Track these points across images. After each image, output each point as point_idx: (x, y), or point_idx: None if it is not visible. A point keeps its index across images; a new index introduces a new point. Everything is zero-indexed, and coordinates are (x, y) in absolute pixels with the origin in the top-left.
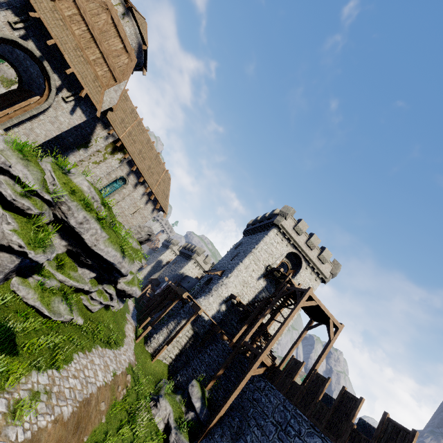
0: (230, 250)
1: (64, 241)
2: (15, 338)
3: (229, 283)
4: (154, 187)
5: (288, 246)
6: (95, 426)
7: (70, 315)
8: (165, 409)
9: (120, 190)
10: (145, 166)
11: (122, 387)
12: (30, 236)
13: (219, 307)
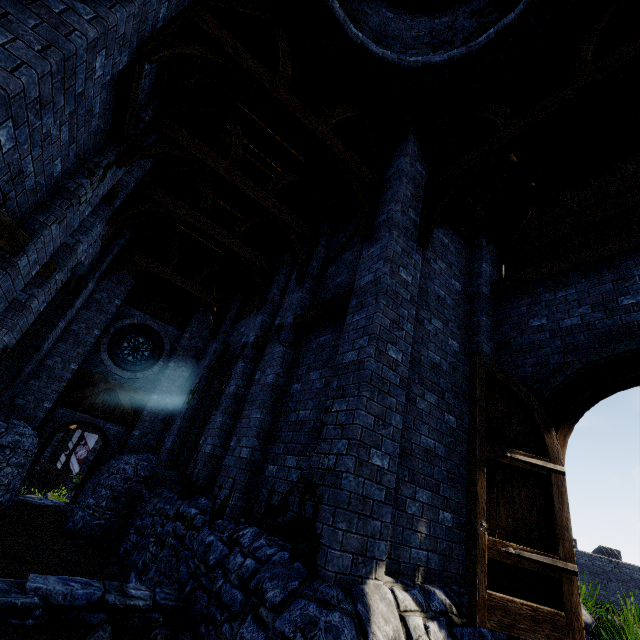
0: None
1: None
2: None
3: None
4: None
5: None
6: None
7: None
8: None
9: None
10: None
11: None
12: None
13: None
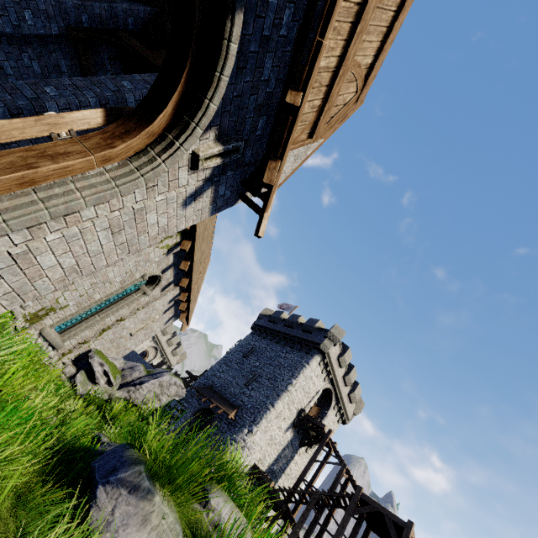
0: (233, 352)
1: None
2: None
3: (255, 445)
4: (193, 287)
5: (326, 380)
6: None
7: None
8: None
9: (137, 299)
10: (199, 254)
11: None
12: None
13: None
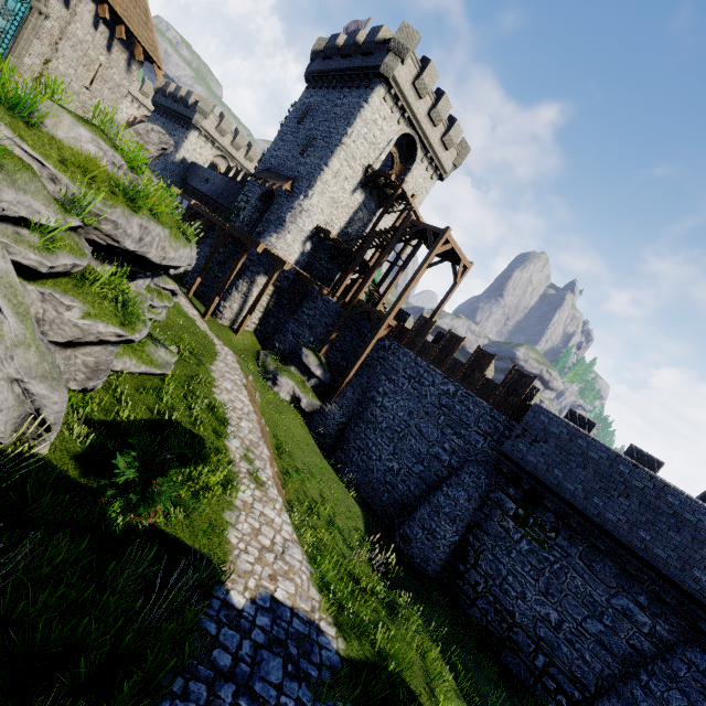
0: (287, 122)
1: (108, 265)
2: (180, 424)
3: (312, 208)
4: None
5: (401, 122)
6: (268, 438)
7: (175, 357)
8: (287, 385)
9: (37, 24)
10: None
11: (254, 392)
12: (108, 309)
13: (302, 248)
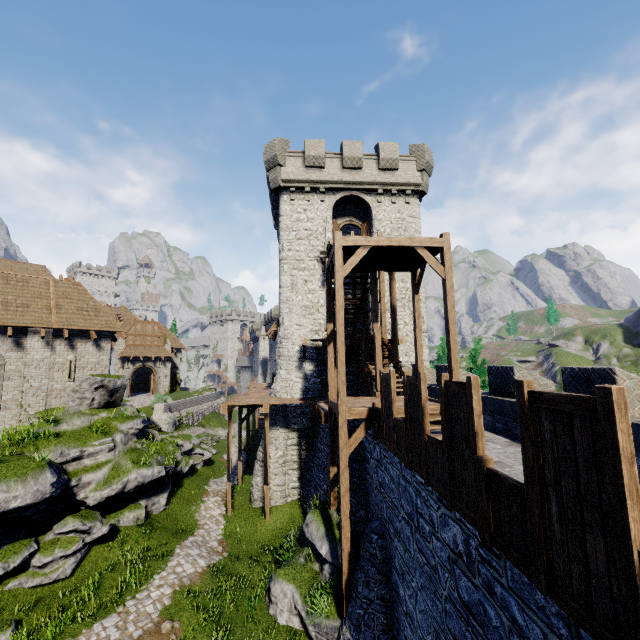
0: None
1: None
2: None
3: (287, 331)
4: (49, 320)
5: (324, 198)
6: None
7: None
8: (283, 596)
9: (1, 373)
10: None
11: None
12: None
13: (301, 373)
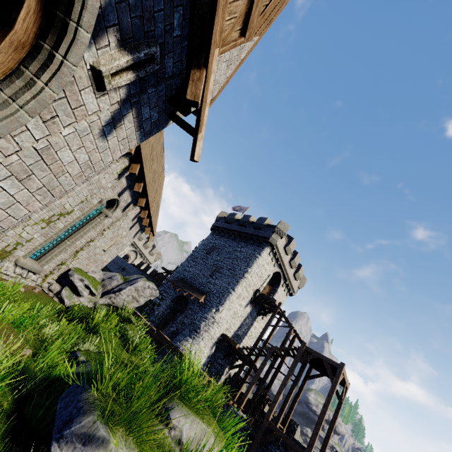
0: (198, 250)
1: None
2: None
3: (222, 320)
4: (152, 204)
5: (276, 266)
6: None
7: None
8: None
9: (100, 222)
10: (151, 174)
11: None
12: None
13: (210, 352)
